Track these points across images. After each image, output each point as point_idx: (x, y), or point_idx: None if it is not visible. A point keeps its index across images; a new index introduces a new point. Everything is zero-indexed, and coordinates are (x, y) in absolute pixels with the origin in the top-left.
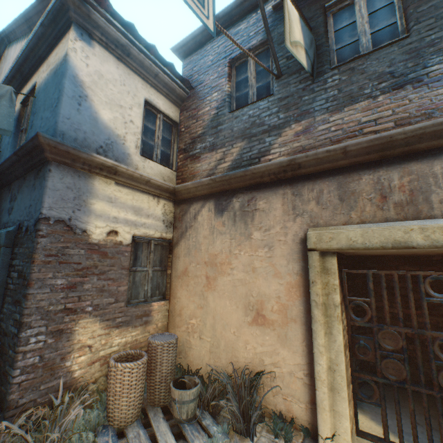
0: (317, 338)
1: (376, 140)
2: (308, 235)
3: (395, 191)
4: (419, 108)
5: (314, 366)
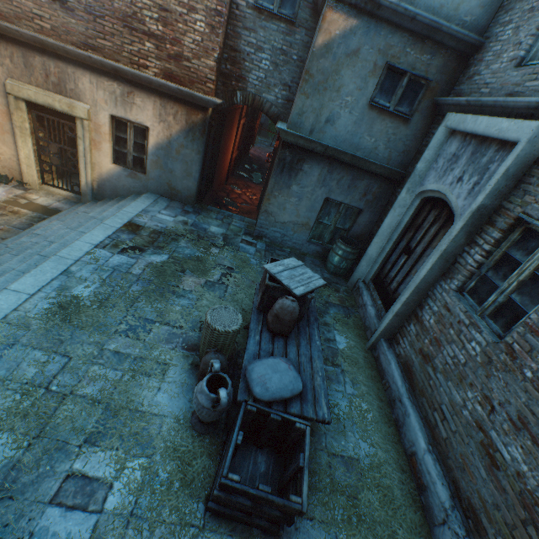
0: (19, 143)
1: (36, 38)
2: (6, 84)
3: (53, 75)
4: (64, 25)
5: (19, 156)
